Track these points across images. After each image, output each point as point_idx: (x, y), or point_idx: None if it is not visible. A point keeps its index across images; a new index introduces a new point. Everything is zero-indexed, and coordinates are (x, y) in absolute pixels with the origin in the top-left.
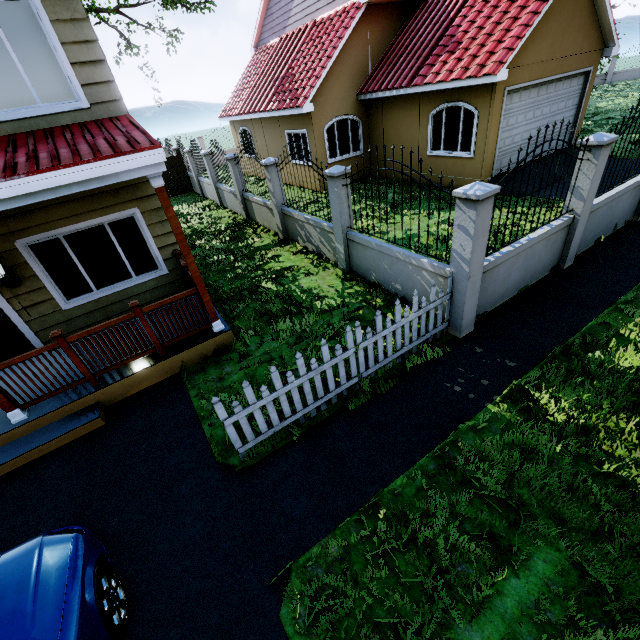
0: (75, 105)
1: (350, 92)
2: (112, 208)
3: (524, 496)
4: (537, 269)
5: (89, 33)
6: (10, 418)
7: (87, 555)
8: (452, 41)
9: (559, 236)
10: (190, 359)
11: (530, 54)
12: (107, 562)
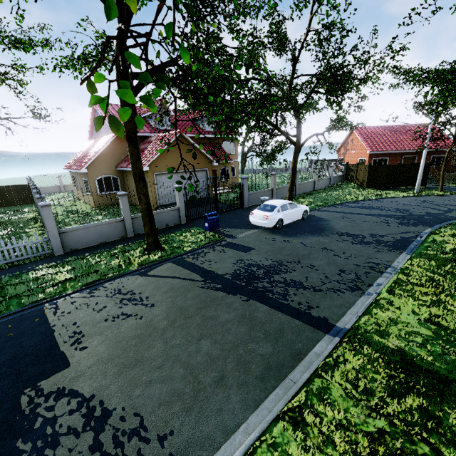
0: None
1: (111, 166)
2: None
3: (6, 288)
4: (110, 236)
5: None
6: None
7: None
8: (142, 154)
9: (118, 224)
10: None
11: (165, 162)
12: None
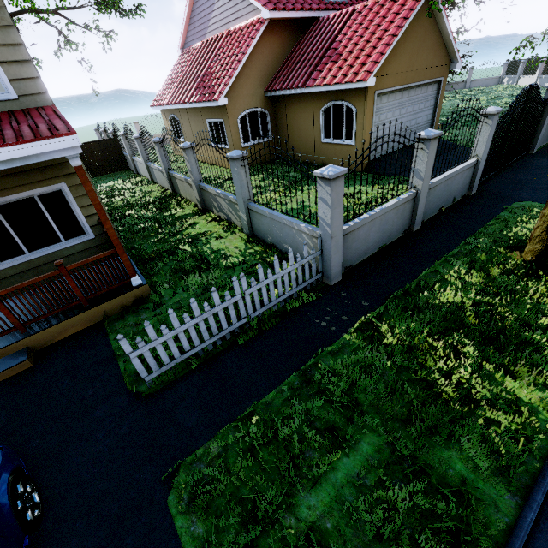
0: (4, 96)
1: (258, 89)
2: (41, 183)
3: (361, 399)
4: (392, 232)
5: (15, 38)
6: None
7: (4, 465)
8: (335, 53)
9: (407, 206)
10: (112, 309)
11: (393, 66)
12: (24, 472)
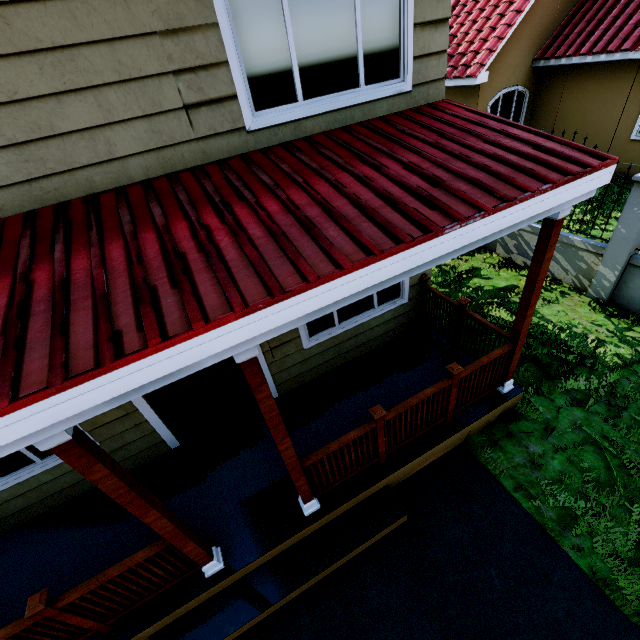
0: (397, 87)
1: (526, 57)
2: None
3: None
4: None
5: None
6: (305, 510)
7: None
8: None
9: None
10: (475, 428)
11: None
12: None
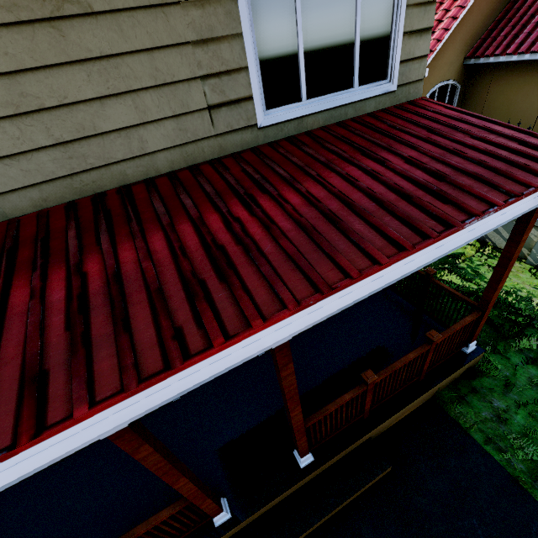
0: (385, 87)
1: (459, 56)
2: None
3: None
4: None
5: None
6: (301, 463)
7: None
8: None
9: None
10: (444, 384)
11: None
12: None
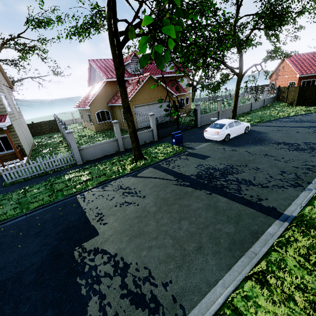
0: None
1: (104, 103)
2: (1, 134)
3: (54, 185)
4: (109, 150)
5: None
6: None
7: None
8: None
9: (114, 143)
10: (12, 170)
11: (140, 98)
12: None
